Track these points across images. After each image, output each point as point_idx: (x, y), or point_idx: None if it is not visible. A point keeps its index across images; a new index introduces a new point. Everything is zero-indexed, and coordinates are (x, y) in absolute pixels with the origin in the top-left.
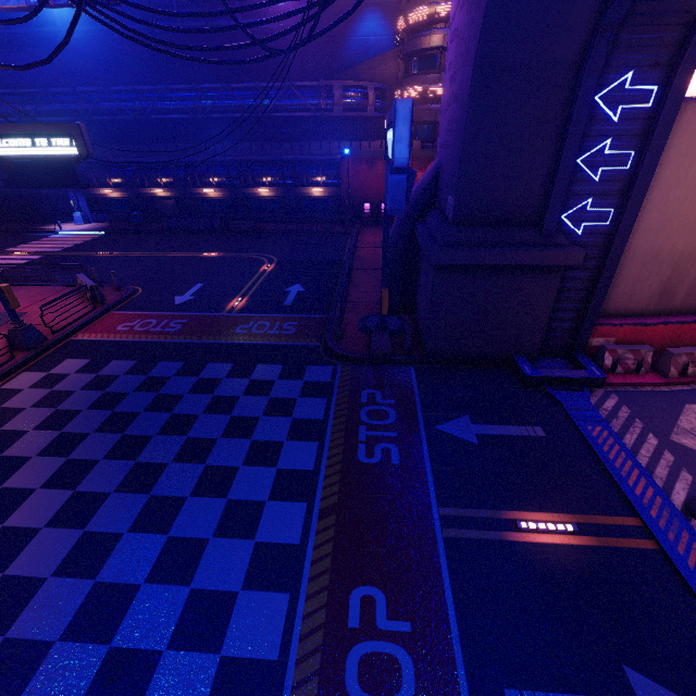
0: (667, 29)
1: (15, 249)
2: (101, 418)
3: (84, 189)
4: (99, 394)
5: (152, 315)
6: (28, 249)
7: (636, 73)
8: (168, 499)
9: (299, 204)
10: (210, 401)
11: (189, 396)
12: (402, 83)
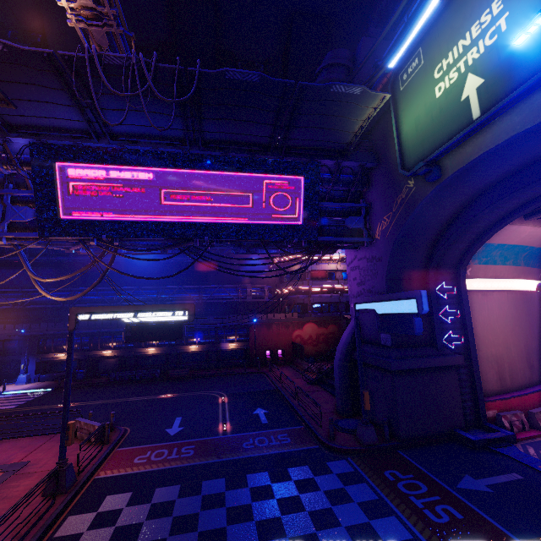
0: (449, 269)
1: None
2: (192, 540)
3: (39, 354)
4: (169, 519)
5: (159, 446)
6: None
7: (445, 282)
8: None
9: (218, 355)
10: (278, 504)
11: (256, 503)
12: (280, 285)
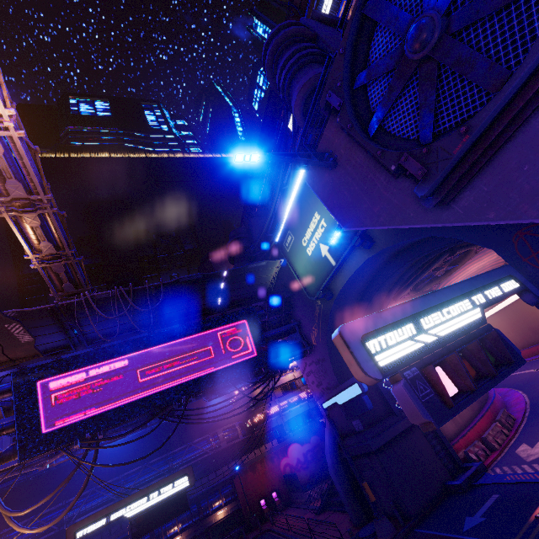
0: None
1: None
2: None
3: None
4: None
5: None
6: None
7: None
8: None
9: (208, 536)
10: None
11: None
12: (249, 416)
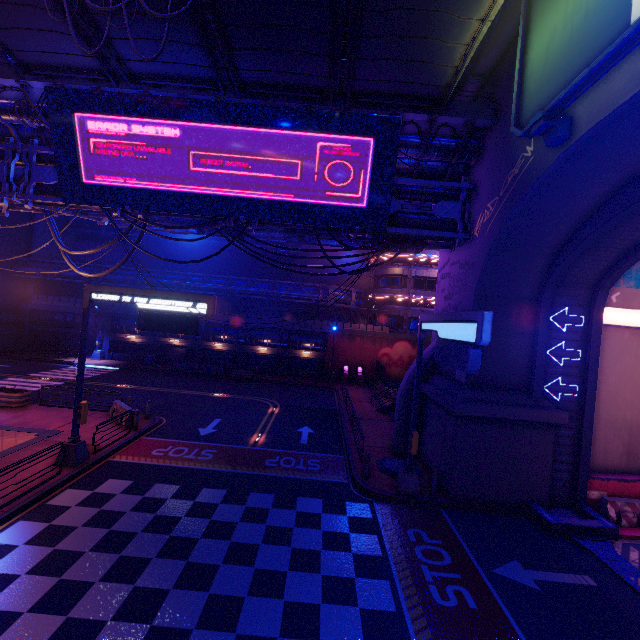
0: (581, 290)
1: (38, 375)
2: (160, 542)
3: (112, 333)
4: (151, 516)
5: (183, 443)
6: (51, 376)
7: (569, 308)
8: (257, 639)
9: (290, 362)
10: (265, 531)
11: (243, 524)
12: (374, 291)
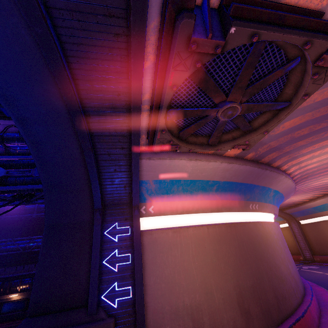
0: (124, 208)
1: None
2: None
3: None
4: None
5: None
6: None
7: (119, 222)
8: None
9: None
10: None
11: None
12: None
